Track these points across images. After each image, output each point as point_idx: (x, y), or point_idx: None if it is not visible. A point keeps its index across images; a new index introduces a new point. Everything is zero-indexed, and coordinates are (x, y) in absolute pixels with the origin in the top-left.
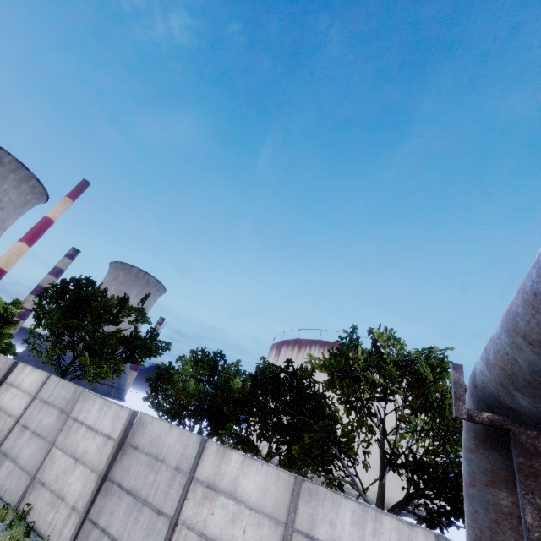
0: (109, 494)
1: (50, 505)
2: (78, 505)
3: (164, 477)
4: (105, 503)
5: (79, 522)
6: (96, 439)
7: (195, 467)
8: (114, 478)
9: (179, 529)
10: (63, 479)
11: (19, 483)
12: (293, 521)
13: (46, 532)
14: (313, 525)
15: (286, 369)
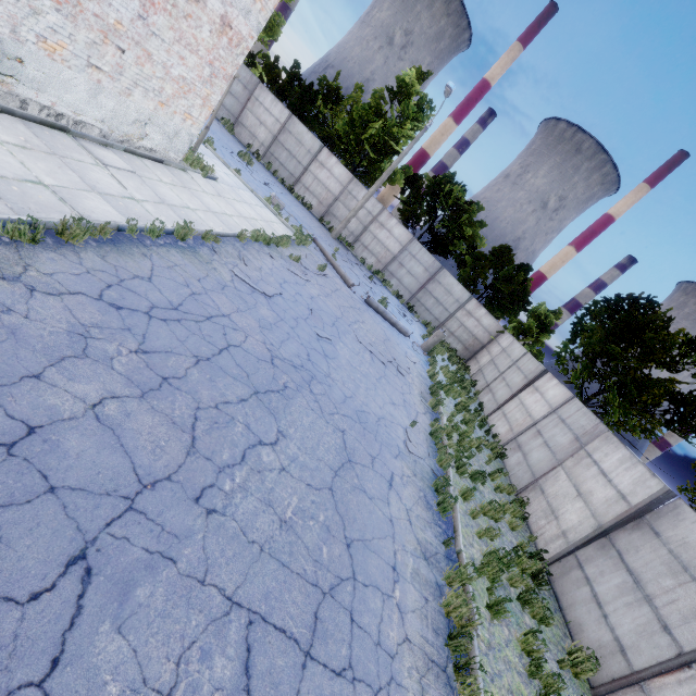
0: (604, 552)
1: (543, 513)
2: (568, 534)
3: (689, 598)
4: (596, 556)
5: (565, 549)
6: (607, 488)
7: None
8: (615, 542)
9: (691, 674)
10: (561, 501)
11: (523, 475)
12: None
13: (534, 531)
14: None
15: None
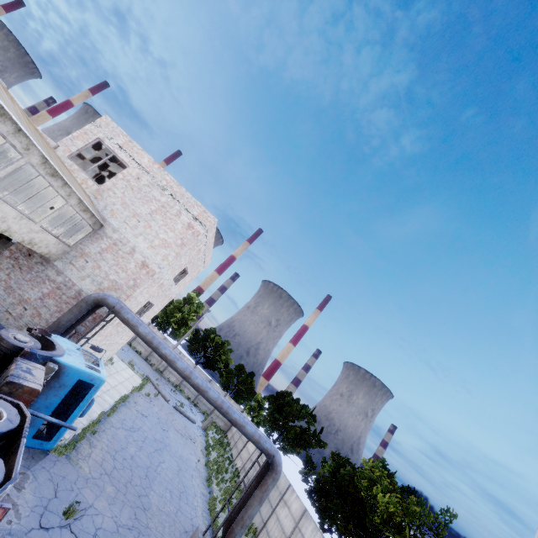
0: None
1: None
2: None
3: (276, 494)
4: None
5: None
6: None
7: (284, 493)
8: None
9: (274, 514)
10: None
11: (245, 481)
12: (298, 522)
13: None
14: (302, 526)
15: (339, 471)
